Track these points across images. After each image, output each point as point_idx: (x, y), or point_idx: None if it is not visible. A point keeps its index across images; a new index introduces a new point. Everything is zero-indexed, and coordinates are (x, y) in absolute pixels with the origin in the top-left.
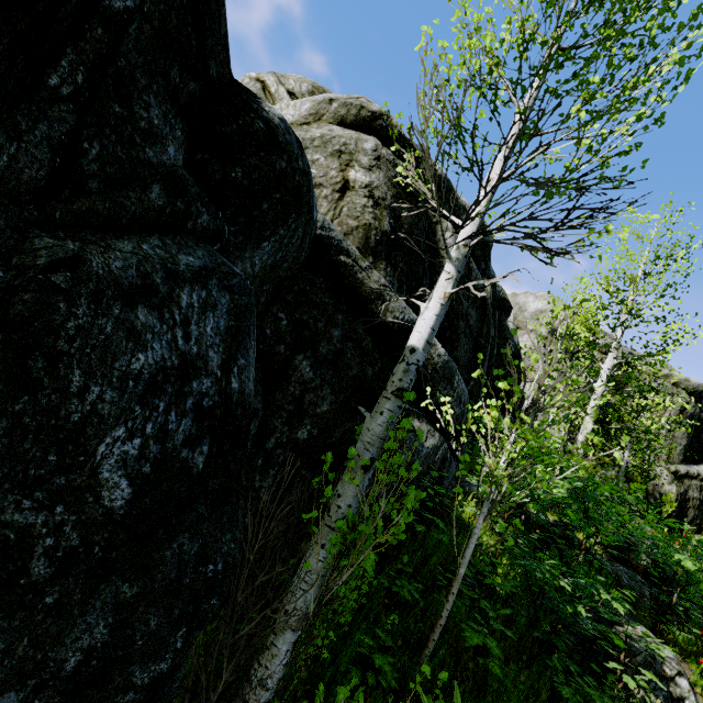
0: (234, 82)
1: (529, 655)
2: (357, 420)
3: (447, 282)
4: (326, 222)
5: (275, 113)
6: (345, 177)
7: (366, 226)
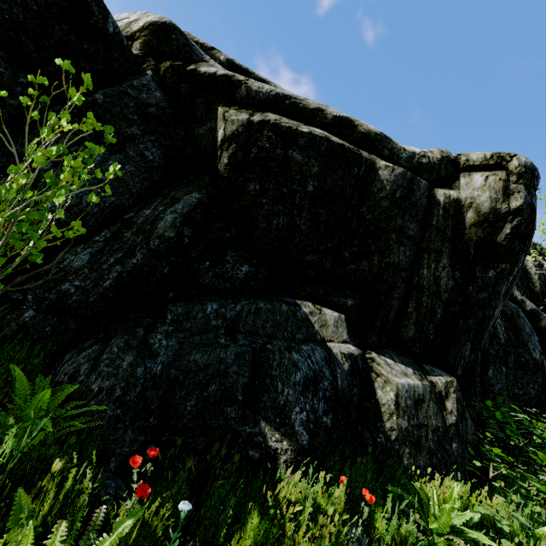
0: None
1: None
2: None
3: None
4: None
5: None
6: None
7: None
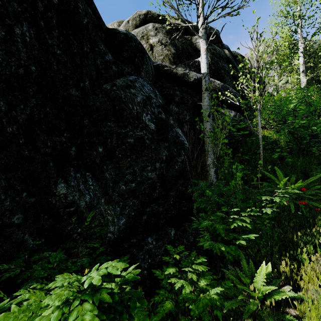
0: (109, 29)
1: (303, 156)
2: (200, 117)
3: (203, 45)
4: (153, 61)
5: (123, 30)
6: (149, 44)
7: (166, 55)
